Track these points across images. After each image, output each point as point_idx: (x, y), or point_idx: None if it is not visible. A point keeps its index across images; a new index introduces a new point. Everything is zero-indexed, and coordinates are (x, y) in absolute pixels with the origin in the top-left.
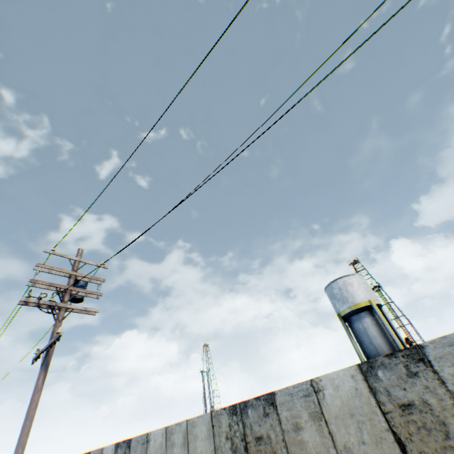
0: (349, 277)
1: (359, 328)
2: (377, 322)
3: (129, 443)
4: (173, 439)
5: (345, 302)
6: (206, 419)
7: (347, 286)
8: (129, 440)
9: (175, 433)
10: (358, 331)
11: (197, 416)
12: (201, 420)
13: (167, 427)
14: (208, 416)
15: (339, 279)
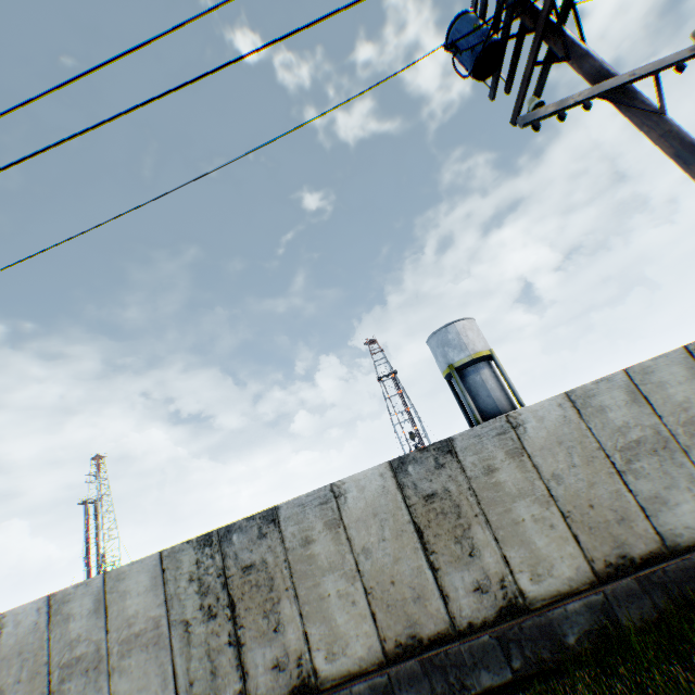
0: (469, 321)
1: (476, 380)
2: (496, 374)
3: (448, 447)
4: (598, 404)
5: (464, 350)
6: (677, 358)
7: (468, 331)
8: (444, 443)
9: (601, 395)
10: (475, 384)
11: (651, 360)
12: (665, 361)
13: (569, 393)
14: (681, 353)
15: (458, 322)
